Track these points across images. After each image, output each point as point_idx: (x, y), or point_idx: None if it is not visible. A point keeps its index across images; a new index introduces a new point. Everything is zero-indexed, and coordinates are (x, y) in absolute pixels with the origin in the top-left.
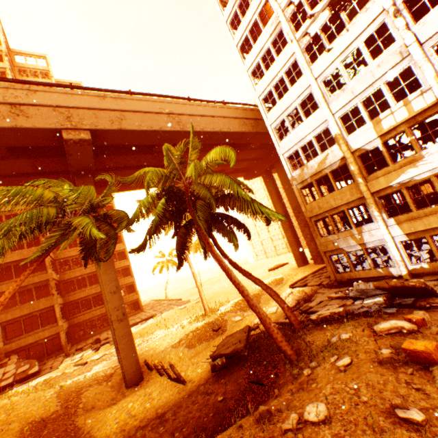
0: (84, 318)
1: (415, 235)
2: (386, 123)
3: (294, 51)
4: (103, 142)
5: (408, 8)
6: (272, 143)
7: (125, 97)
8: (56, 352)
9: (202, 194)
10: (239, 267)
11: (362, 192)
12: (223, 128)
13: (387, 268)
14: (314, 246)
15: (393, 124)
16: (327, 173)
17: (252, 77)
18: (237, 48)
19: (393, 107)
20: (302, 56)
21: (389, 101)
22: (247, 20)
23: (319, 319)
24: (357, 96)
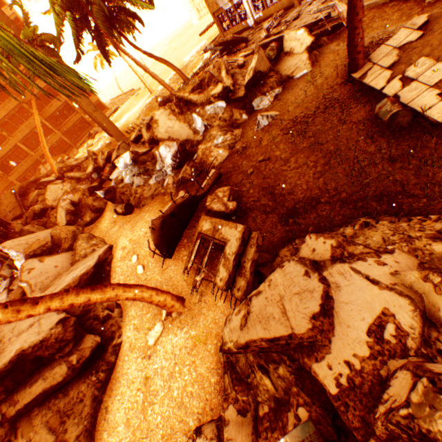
0: (69, 126)
1: None
2: None
3: None
4: None
5: None
6: None
7: None
8: (70, 150)
9: None
10: (146, 53)
11: None
12: None
13: (246, 21)
14: None
15: None
16: None
17: None
18: None
19: None
20: None
21: None
22: None
23: (194, 74)
24: None
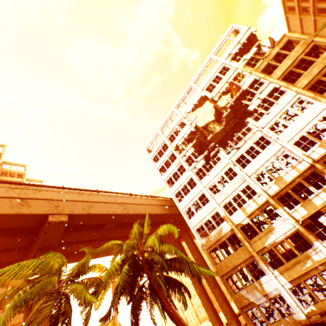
0: None
1: (294, 281)
2: (248, 209)
3: (190, 174)
4: (72, 222)
5: (237, 162)
6: (179, 220)
7: (94, 193)
8: None
9: (156, 258)
10: None
11: (250, 252)
12: (152, 211)
13: (291, 315)
14: (226, 307)
15: (252, 210)
16: (225, 239)
17: (168, 183)
18: (158, 170)
19: (248, 201)
20: (195, 176)
21: (245, 199)
22: (163, 159)
23: None
24: (228, 195)
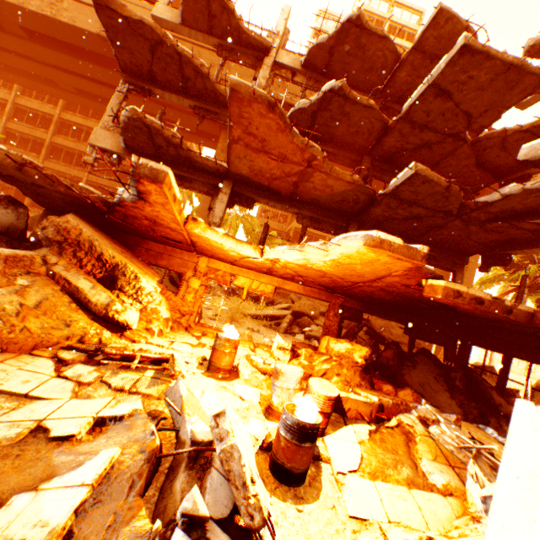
0: None
1: None
2: None
3: None
4: None
5: None
6: None
7: None
8: None
9: None
10: None
11: None
12: None
13: None
14: None
15: None
16: None
17: None
18: None
19: None
20: None
21: None
22: None
23: None
24: None
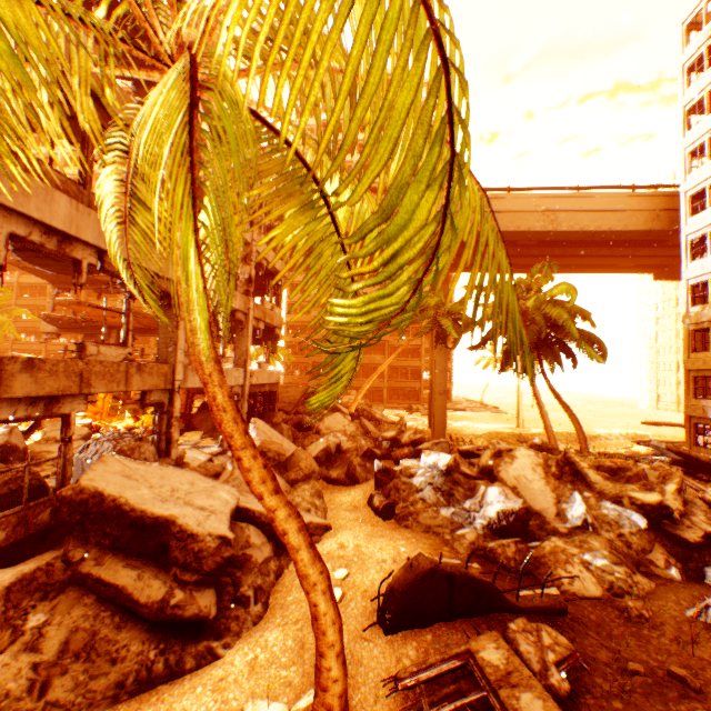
0: (399, 385)
1: None
2: None
3: None
4: None
5: None
6: None
7: (501, 196)
8: (378, 402)
9: (537, 320)
10: (552, 389)
11: None
12: (615, 226)
13: None
14: None
15: None
16: None
17: (688, 160)
18: (683, 111)
19: None
20: None
21: None
22: (710, 76)
23: (603, 453)
24: None
